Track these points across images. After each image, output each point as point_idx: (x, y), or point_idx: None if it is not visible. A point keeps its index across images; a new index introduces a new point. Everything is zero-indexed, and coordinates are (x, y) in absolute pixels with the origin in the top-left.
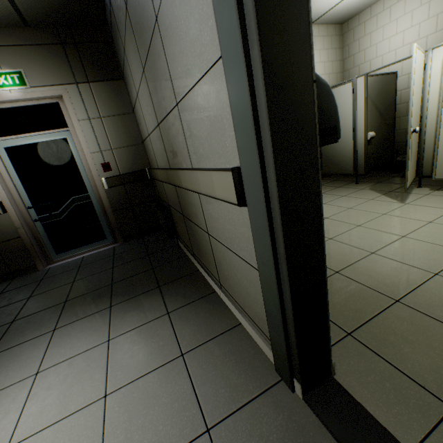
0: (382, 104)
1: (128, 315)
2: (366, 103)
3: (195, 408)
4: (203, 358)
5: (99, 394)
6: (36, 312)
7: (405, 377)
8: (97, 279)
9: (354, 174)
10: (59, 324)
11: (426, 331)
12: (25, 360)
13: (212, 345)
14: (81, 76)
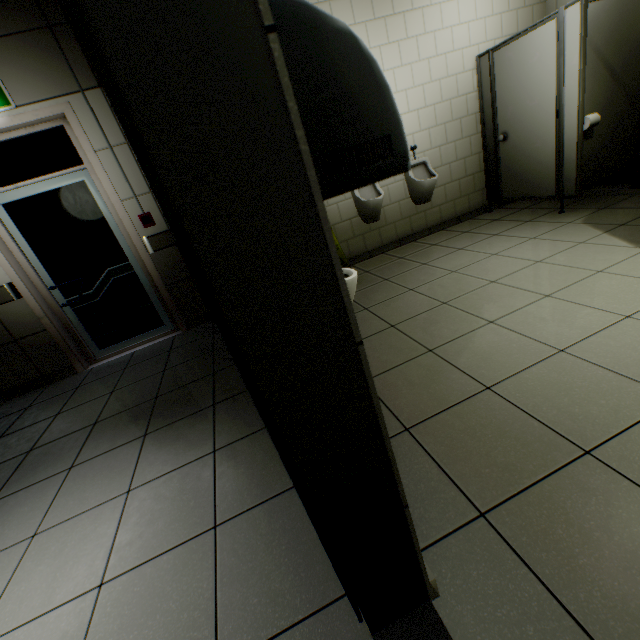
0: (618, 56)
1: (163, 451)
2: (583, 58)
3: (209, 627)
4: (241, 537)
5: (94, 581)
6: (58, 438)
7: (568, 620)
8: (141, 390)
9: (556, 195)
10: (78, 460)
11: (632, 524)
12: (27, 513)
13: (261, 513)
14: (87, 78)
